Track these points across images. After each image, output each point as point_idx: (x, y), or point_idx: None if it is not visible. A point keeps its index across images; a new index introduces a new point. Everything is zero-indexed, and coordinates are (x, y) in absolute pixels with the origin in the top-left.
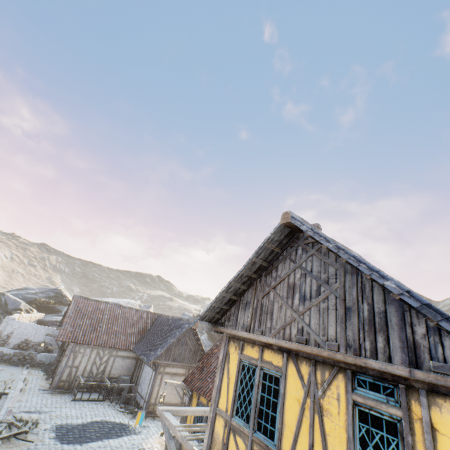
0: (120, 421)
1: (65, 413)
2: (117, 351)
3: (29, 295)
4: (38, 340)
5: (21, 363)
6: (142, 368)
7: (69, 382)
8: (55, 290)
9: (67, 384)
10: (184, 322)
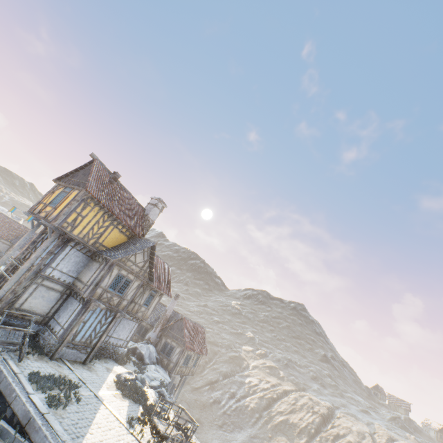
0: None
1: None
2: (1, 239)
3: None
4: None
5: None
6: None
7: None
8: None
9: None
10: None
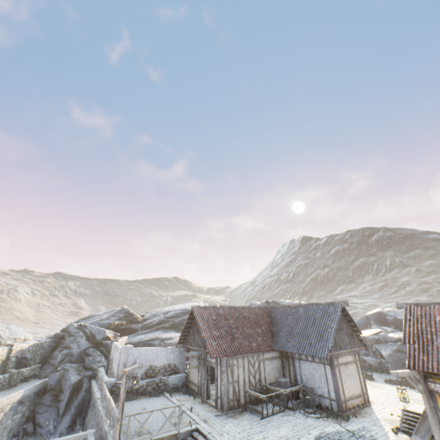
0: (335, 429)
1: (278, 435)
2: (262, 354)
3: (104, 321)
4: (161, 364)
5: (157, 392)
6: (296, 365)
7: (236, 400)
8: (122, 310)
9: (235, 403)
10: (327, 306)
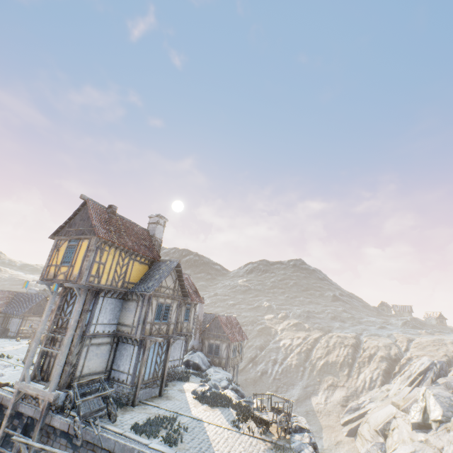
0: (4, 340)
1: None
2: None
3: None
4: None
5: None
6: (10, 320)
7: None
8: None
9: None
10: (41, 295)
